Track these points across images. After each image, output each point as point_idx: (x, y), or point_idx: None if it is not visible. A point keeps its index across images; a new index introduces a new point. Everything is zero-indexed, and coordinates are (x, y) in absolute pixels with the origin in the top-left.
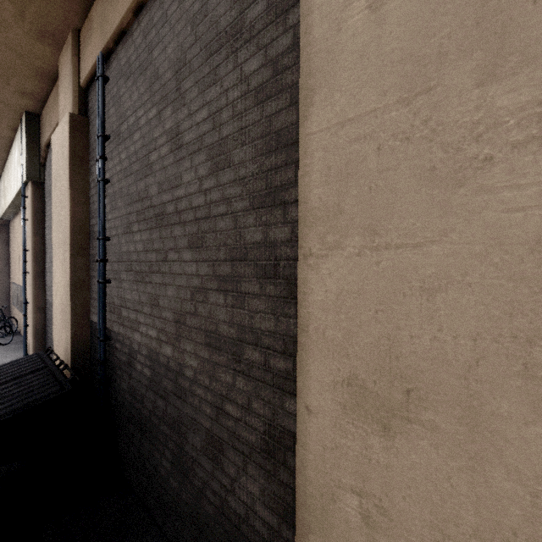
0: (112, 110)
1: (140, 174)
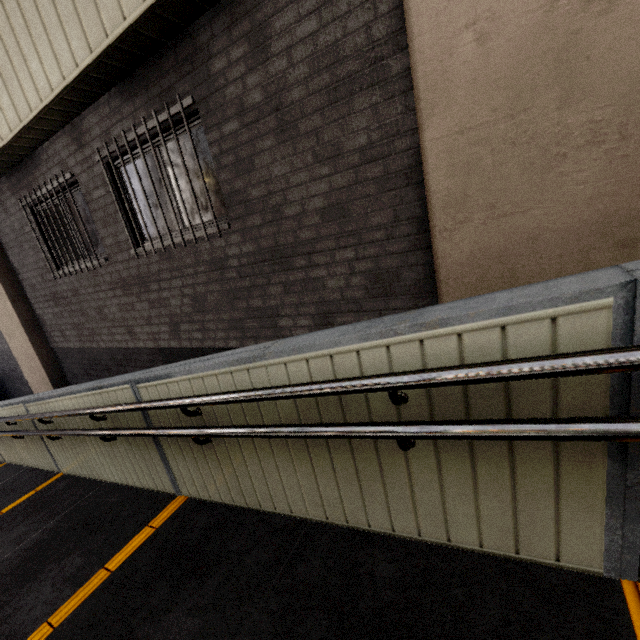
0: None
1: None
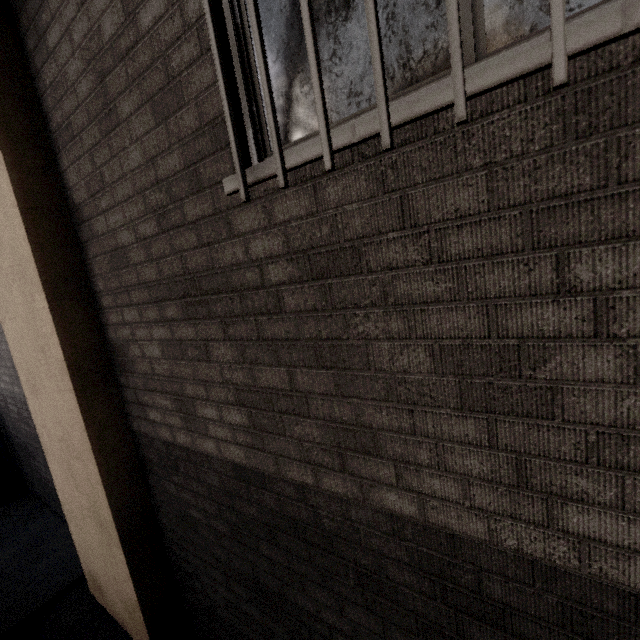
0: None
1: None
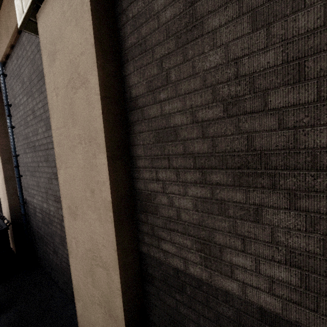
0: (10, 91)
1: (25, 126)
